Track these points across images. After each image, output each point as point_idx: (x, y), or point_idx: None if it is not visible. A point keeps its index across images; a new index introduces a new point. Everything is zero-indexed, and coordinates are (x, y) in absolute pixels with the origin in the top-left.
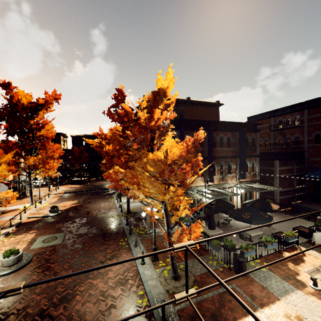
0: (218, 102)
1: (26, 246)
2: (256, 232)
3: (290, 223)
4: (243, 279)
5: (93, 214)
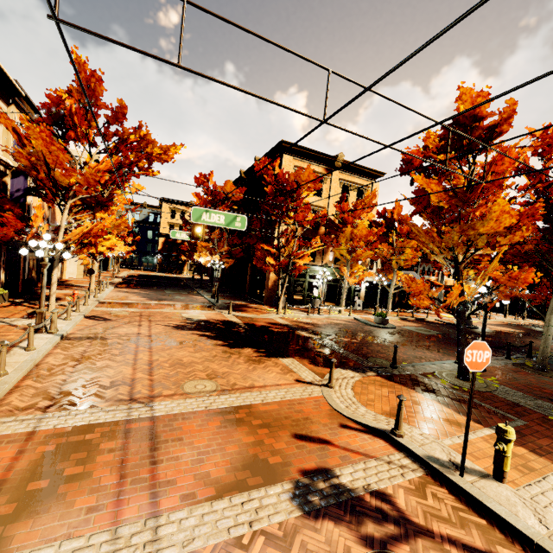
0: None
1: (403, 326)
2: None
3: None
4: None
5: (509, 341)
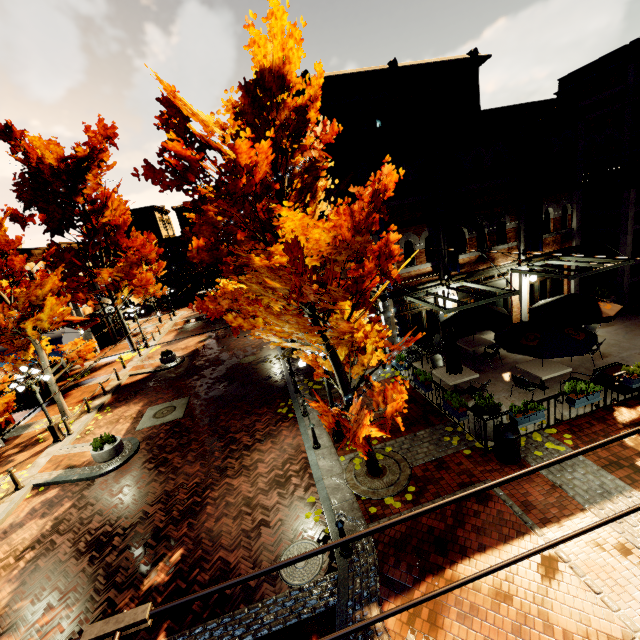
0: (474, 53)
1: (130, 425)
2: (555, 372)
3: None
4: (511, 470)
5: (234, 358)
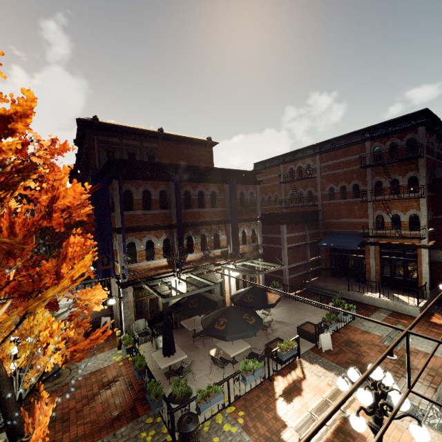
0: (209, 139)
1: None
2: (240, 349)
3: (298, 316)
4: None
5: None
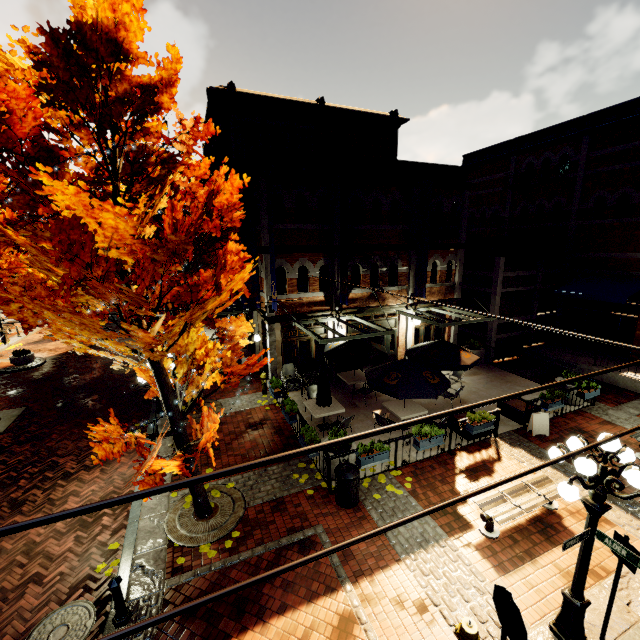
0: (394, 113)
1: None
2: (413, 413)
3: (502, 389)
4: (346, 513)
5: (106, 367)
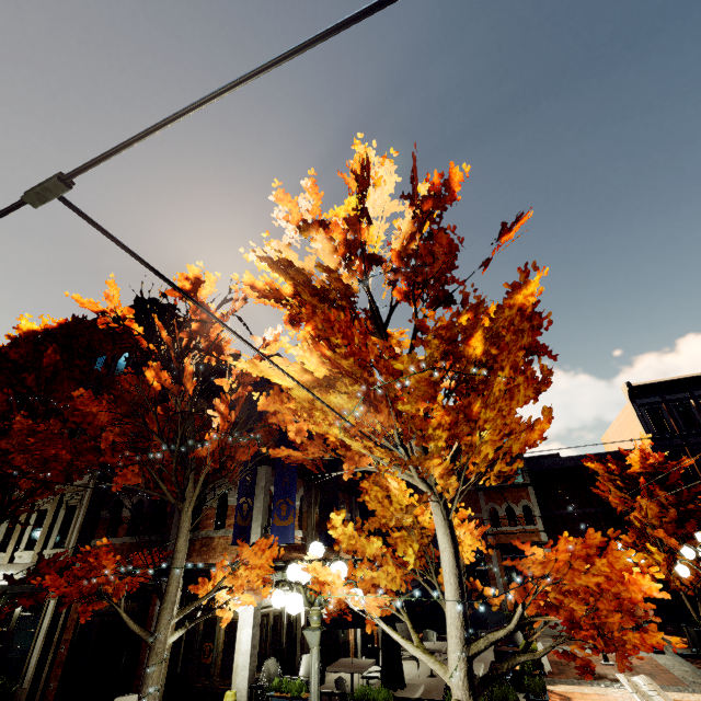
0: None
1: None
2: (479, 667)
3: None
4: None
5: None
